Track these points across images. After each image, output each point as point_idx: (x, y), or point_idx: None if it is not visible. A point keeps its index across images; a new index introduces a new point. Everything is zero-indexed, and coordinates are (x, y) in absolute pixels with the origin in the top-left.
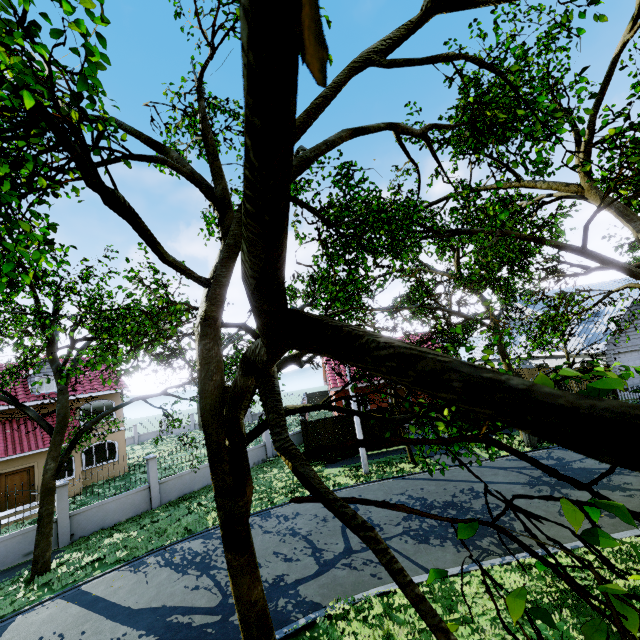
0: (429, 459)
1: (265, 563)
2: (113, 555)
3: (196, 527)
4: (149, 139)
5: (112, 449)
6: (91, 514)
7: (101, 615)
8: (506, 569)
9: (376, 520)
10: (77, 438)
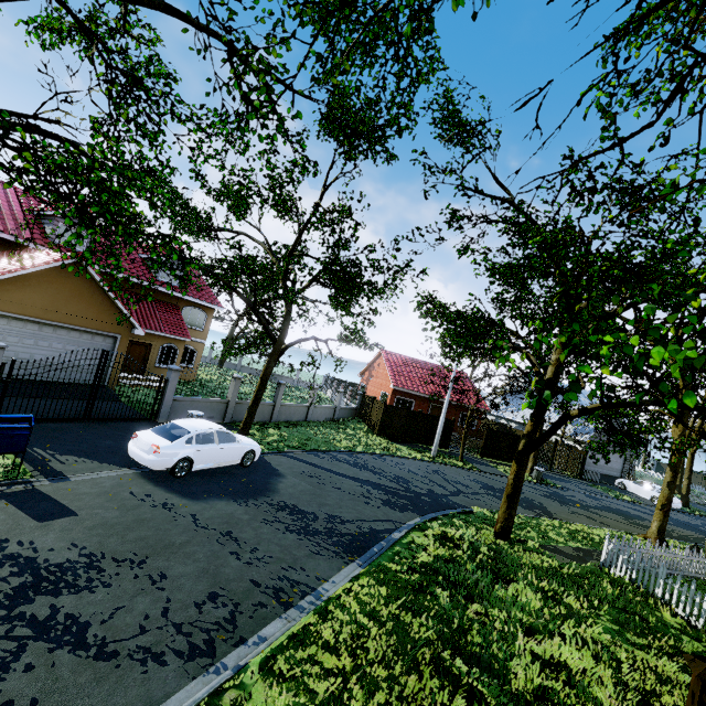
0: (471, 464)
1: (412, 481)
2: (284, 442)
3: (332, 446)
4: (550, 245)
5: (191, 356)
6: (243, 407)
7: (330, 472)
8: (554, 522)
9: (464, 483)
10: (284, 351)
